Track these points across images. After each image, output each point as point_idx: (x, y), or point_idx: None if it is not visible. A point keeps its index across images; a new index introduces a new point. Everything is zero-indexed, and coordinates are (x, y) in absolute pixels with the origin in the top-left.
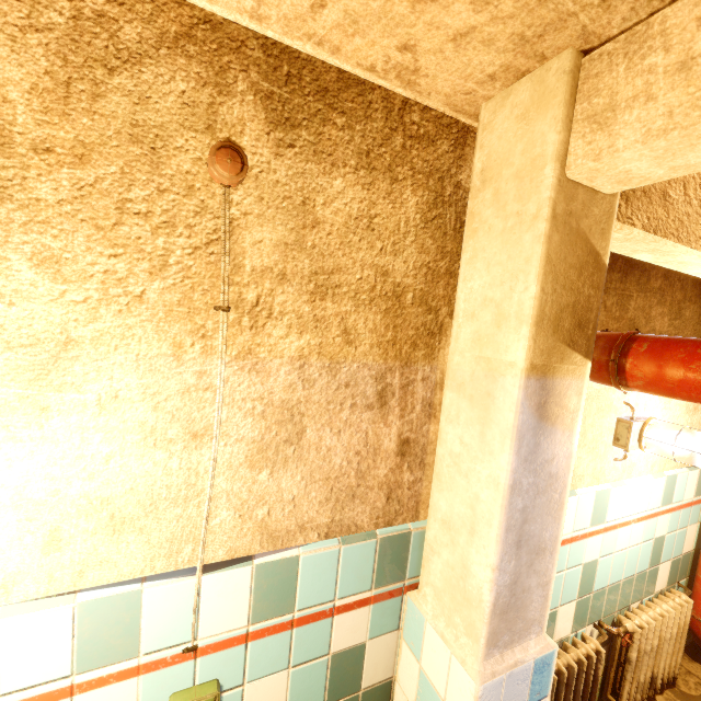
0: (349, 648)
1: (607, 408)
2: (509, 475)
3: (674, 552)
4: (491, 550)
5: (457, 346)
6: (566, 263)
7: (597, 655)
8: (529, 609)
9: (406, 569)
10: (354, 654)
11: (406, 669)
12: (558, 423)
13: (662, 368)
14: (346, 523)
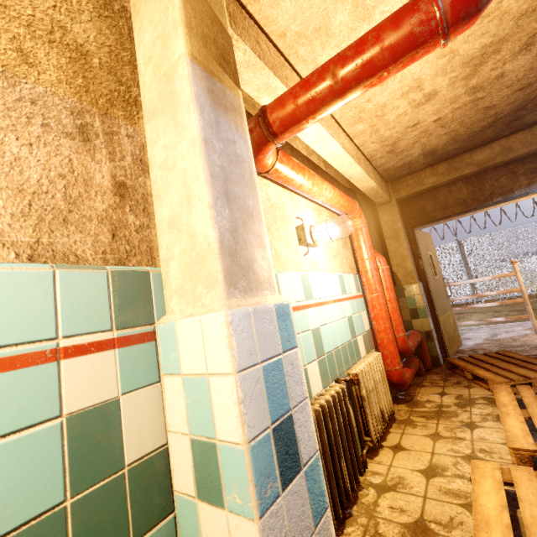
0: (95, 407)
1: (287, 218)
2: (200, 129)
3: (361, 329)
4: (204, 195)
5: (145, 89)
6: (199, 7)
7: (342, 392)
8: (257, 264)
9: (153, 311)
10: (104, 415)
11: (173, 402)
12: (230, 117)
13: (283, 103)
14: (60, 249)
